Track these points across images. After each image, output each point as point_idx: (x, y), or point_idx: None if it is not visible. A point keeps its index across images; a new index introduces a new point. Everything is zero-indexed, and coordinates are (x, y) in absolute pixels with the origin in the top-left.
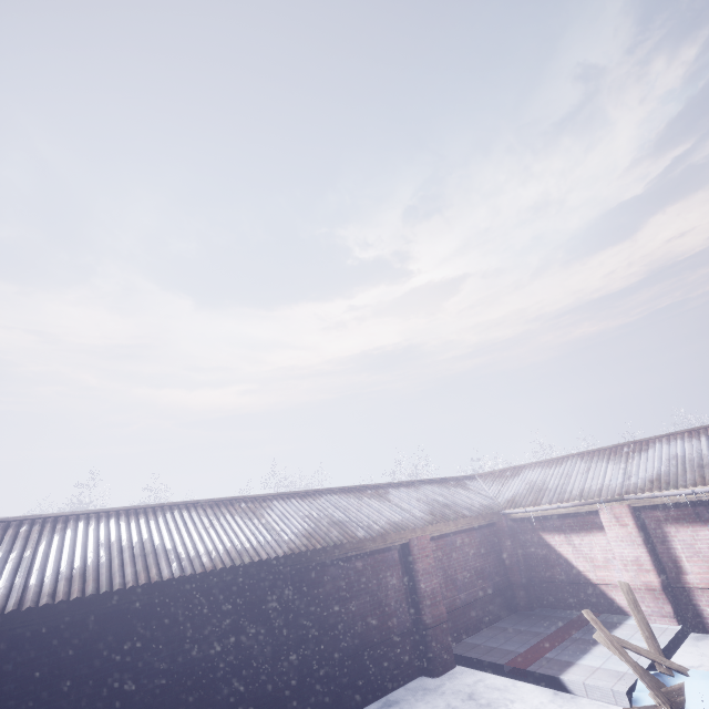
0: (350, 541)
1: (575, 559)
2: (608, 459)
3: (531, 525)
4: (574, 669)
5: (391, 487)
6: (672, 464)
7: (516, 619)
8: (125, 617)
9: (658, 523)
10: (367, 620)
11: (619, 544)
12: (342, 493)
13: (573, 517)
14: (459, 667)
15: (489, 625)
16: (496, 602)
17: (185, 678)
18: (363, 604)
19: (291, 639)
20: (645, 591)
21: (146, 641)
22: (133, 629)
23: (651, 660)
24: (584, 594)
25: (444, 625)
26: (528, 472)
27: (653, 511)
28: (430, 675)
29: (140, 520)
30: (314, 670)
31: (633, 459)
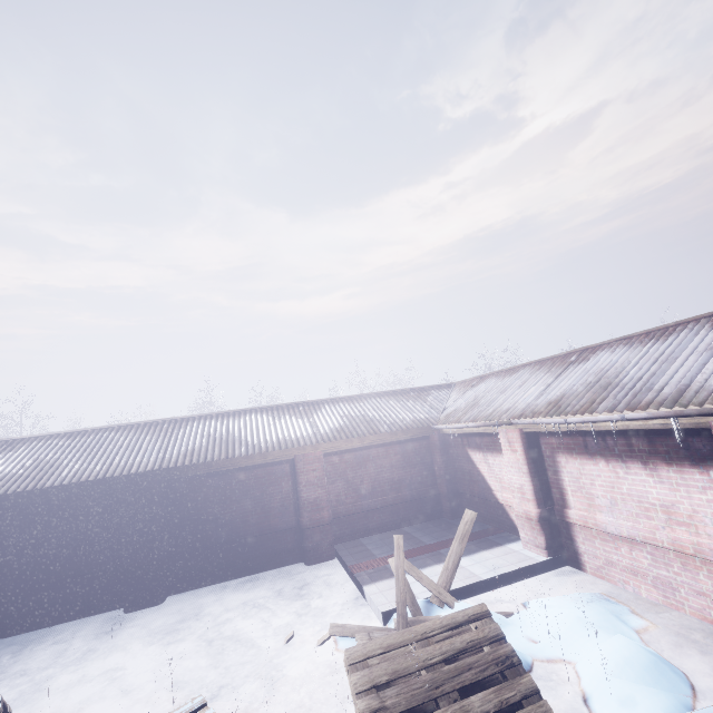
0: (221, 459)
1: (489, 478)
2: (549, 370)
3: (461, 441)
4: (384, 582)
5: (330, 403)
6: (586, 382)
7: (428, 526)
8: (30, 509)
9: (552, 451)
10: (247, 519)
11: (510, 470)
12: (269, 411)
13: (489, 437)
14: (337, 560)
15: (397, 528)
16: (414, 509)
17: (78, 548)
18: (244, 506)
19: (156, 530)
20: (525, 519)
21: (47, 524)
22: (36, 517)
23: (429, 590)
24: (494, 511)
25: (325, 527)
26: (487, 382)
27: (549, 437)
28: (305, 563)
29: (75, 440)
30: (188, 551)
31: (566, 371)
